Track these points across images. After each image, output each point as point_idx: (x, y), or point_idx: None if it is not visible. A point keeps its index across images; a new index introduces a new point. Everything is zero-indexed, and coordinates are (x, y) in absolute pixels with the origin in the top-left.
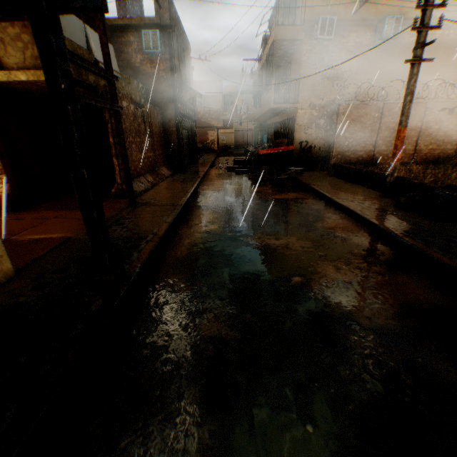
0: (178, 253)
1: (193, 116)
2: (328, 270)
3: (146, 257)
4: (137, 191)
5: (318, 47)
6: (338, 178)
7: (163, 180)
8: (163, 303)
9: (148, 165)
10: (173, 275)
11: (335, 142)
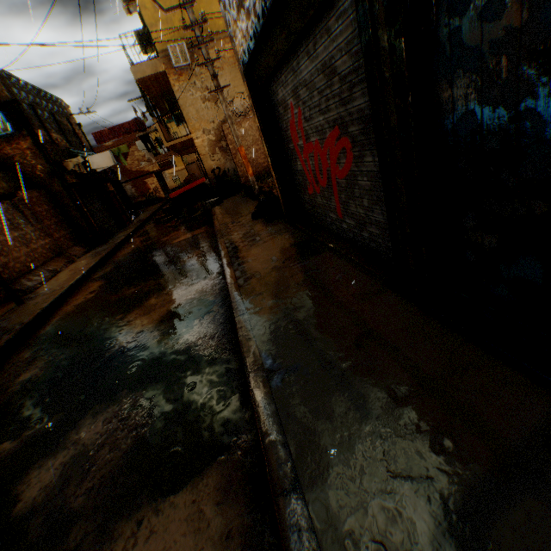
0: (42, 332)
1: (102, 176)
2: (151, 299)
3: (2, 346)
4: (31, 287)
5: (183, 73)
6: (248, 197)
7: (75, 261)
8: (5, 374)
9: (47, 253)
10: (27, 351)
11: (235, 163)
